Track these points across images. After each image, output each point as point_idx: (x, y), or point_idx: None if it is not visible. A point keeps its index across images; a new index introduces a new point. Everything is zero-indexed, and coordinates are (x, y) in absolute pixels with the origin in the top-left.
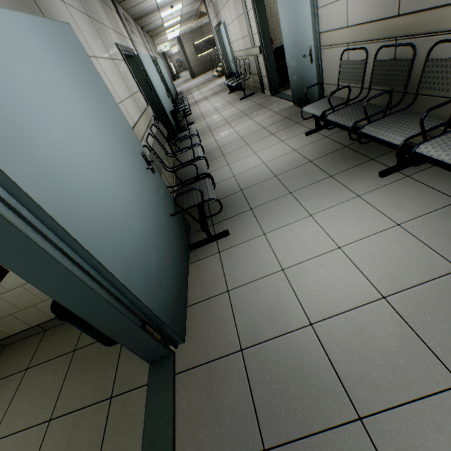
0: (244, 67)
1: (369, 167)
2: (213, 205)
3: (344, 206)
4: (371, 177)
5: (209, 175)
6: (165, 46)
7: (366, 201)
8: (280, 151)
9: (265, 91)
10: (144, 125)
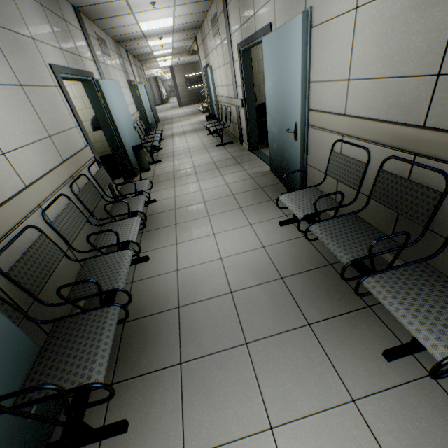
0: (225, 113)
1: (366, 324)
2: (131, 328)
3: (331, 422)
4: (370, 351)
5: (146, 258)
6: (157, 71)
7: (368, 422)
8: (245, 241)
9: (243, 144)
10: (52, 183)
